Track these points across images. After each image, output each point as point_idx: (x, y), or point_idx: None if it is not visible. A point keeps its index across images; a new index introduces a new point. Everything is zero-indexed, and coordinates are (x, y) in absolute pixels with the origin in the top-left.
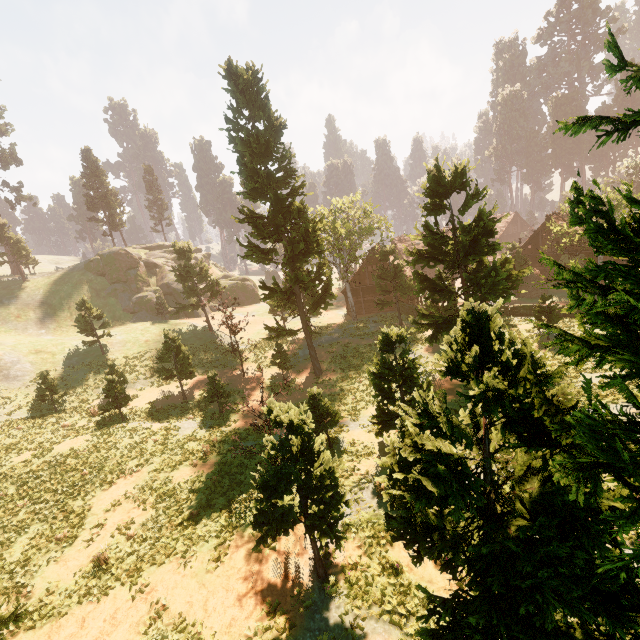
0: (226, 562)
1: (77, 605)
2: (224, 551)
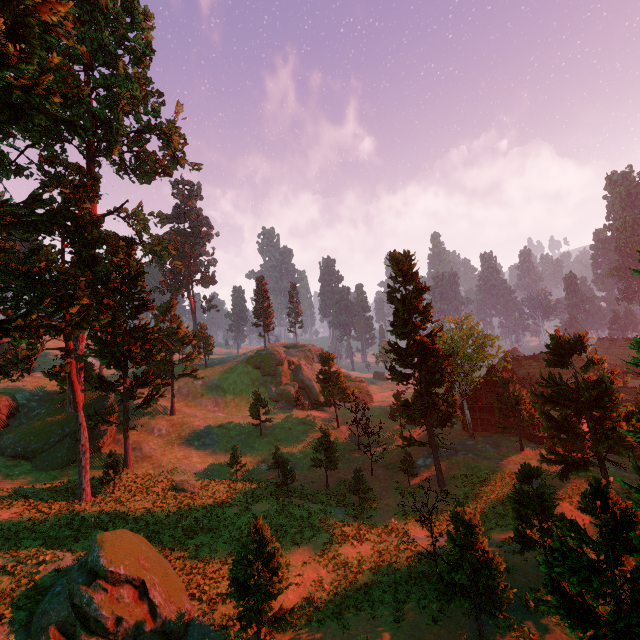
0: (405, 625)
1: (305, 625)
2: (401, 616)
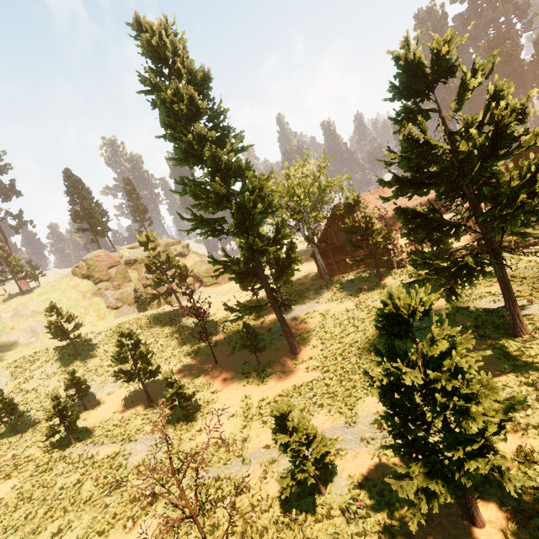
0: None
1: None
2: None
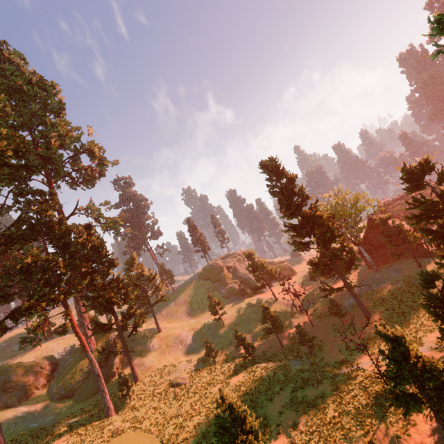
0: None
1: None
2: (372, 437)
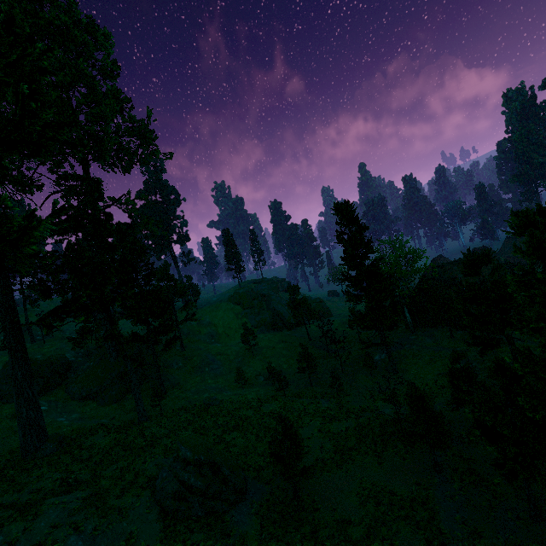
0: (385, 465)
1: (320, 475)
2: (382, 460)
